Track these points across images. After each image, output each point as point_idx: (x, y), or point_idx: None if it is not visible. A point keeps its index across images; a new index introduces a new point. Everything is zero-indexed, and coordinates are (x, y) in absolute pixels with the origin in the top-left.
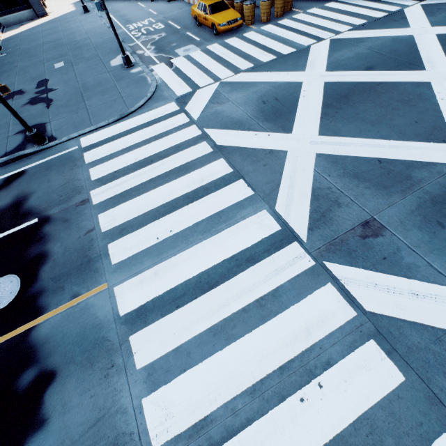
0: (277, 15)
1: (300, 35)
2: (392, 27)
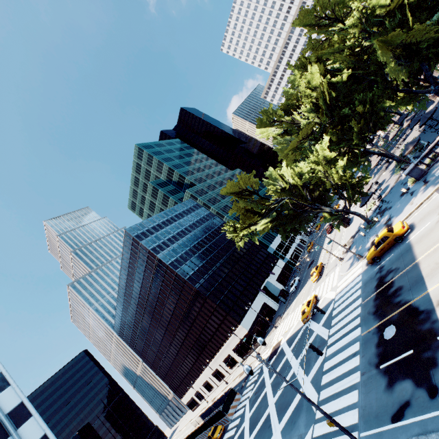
0: None
1: None
2: None
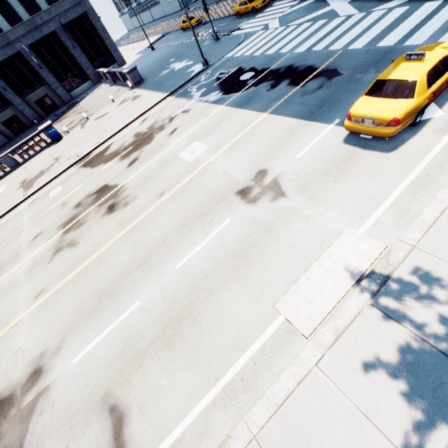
0: None
1: None
2: None
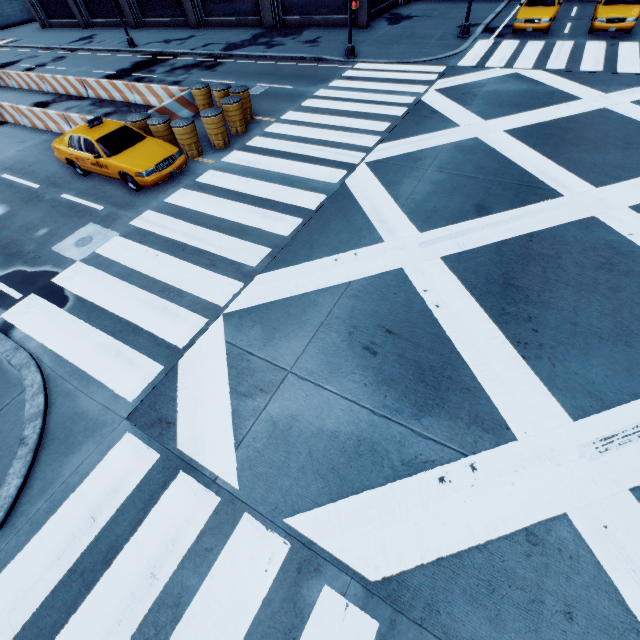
0: (237, 132)
1: (307, 163)
2: (435, 128)
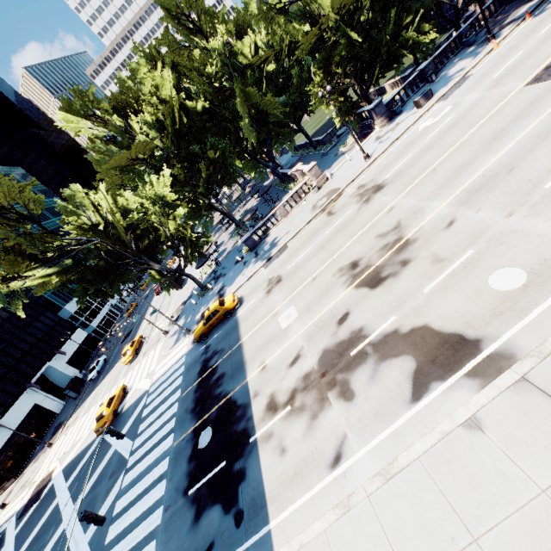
0: None
1: None
2: None
